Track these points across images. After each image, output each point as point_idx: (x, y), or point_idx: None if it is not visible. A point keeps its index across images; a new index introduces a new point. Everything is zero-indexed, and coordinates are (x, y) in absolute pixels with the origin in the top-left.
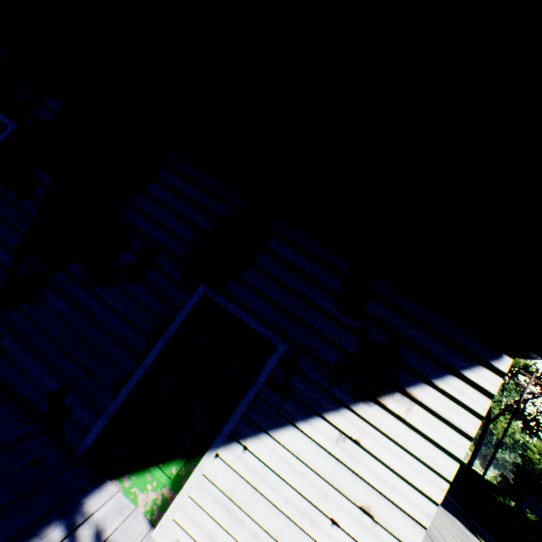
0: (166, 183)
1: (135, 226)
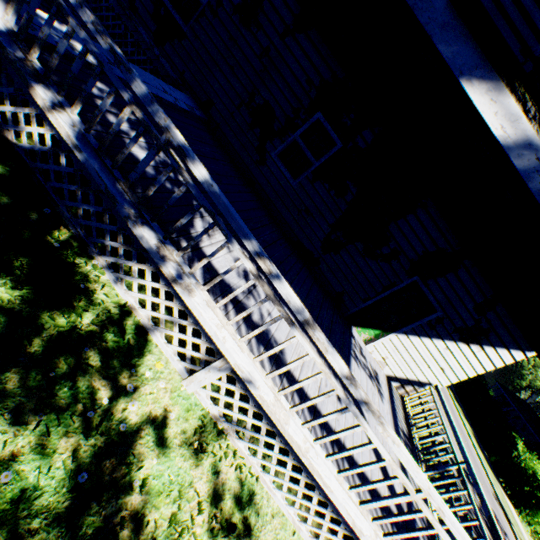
0: (419, 218)
1: (394, 236)
